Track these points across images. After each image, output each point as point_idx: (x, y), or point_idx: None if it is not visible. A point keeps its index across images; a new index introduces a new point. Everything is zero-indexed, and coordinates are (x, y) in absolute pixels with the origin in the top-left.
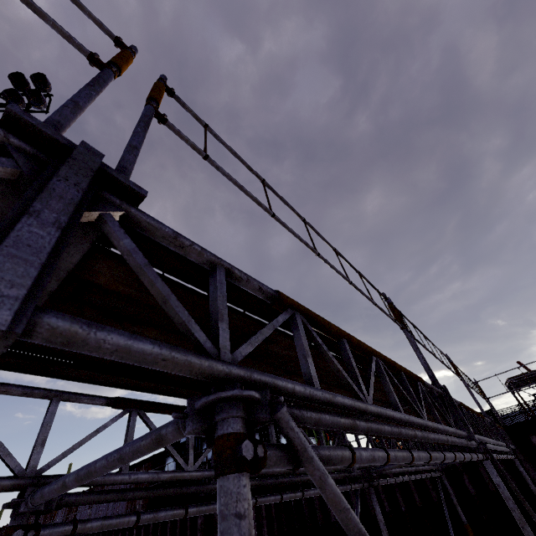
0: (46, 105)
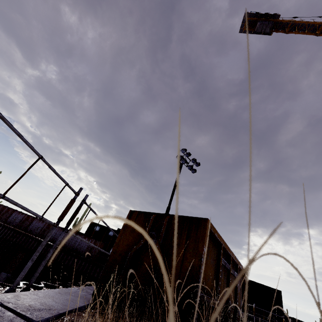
0: (194, 172)
